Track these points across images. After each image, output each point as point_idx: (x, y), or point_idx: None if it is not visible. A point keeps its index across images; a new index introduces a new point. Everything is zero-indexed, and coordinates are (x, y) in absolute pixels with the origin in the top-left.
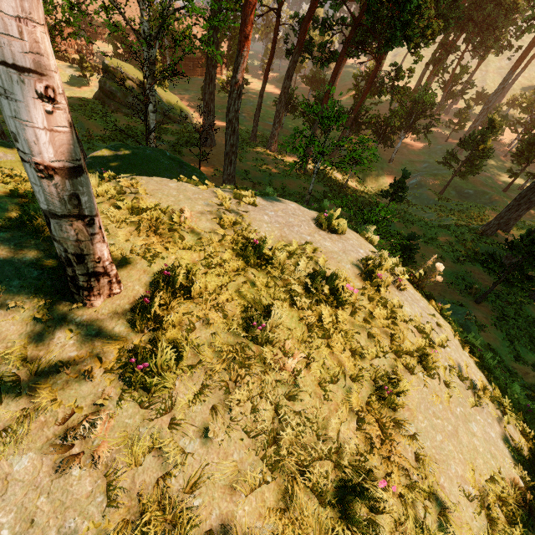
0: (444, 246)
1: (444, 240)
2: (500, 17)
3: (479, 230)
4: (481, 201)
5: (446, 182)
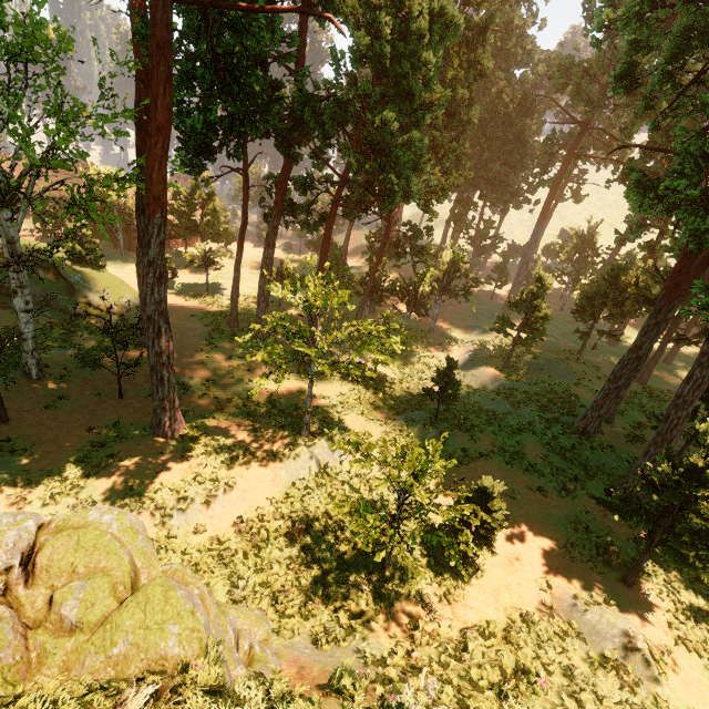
0: (536, 464)
1: (533, 452)
2: (509, 174)
3: (575, 426)
4: (558, 373)
5: (507, 351)
